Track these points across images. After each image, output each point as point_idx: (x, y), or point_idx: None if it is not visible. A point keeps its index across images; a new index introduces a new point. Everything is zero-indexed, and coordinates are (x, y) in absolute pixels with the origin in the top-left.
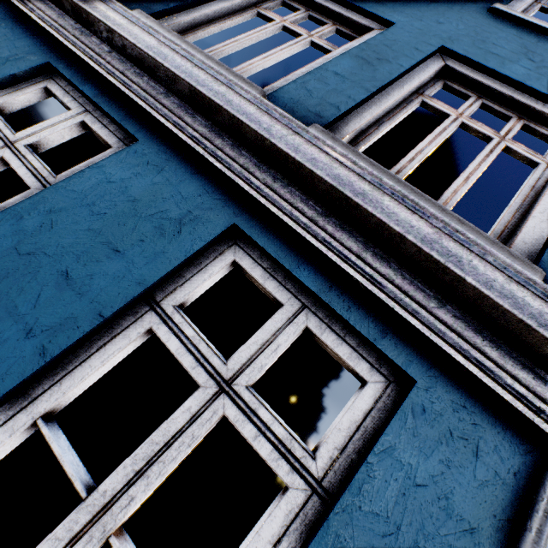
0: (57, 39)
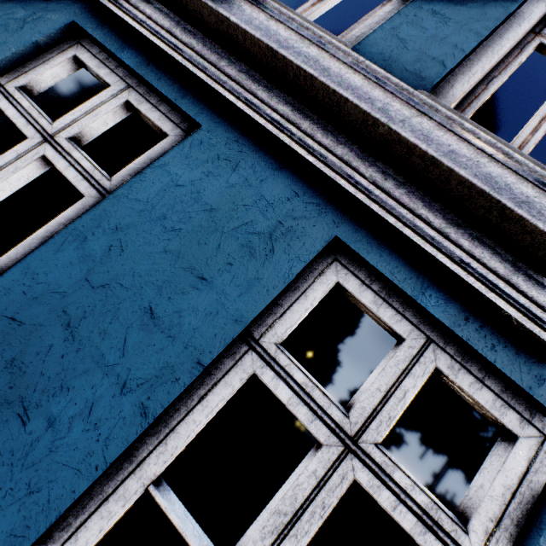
0: None
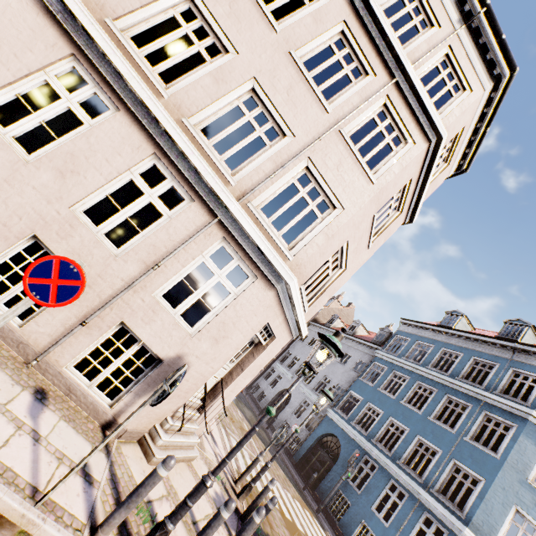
0: (365, 449)
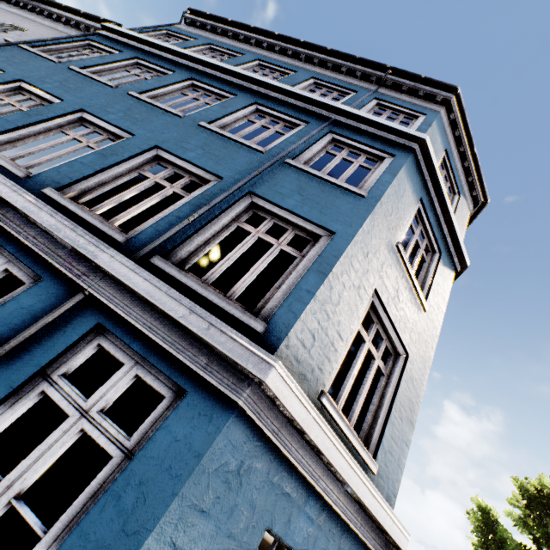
0: None
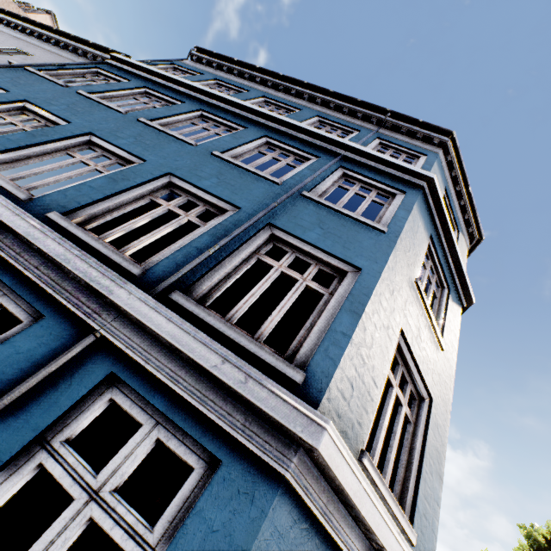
0: None
